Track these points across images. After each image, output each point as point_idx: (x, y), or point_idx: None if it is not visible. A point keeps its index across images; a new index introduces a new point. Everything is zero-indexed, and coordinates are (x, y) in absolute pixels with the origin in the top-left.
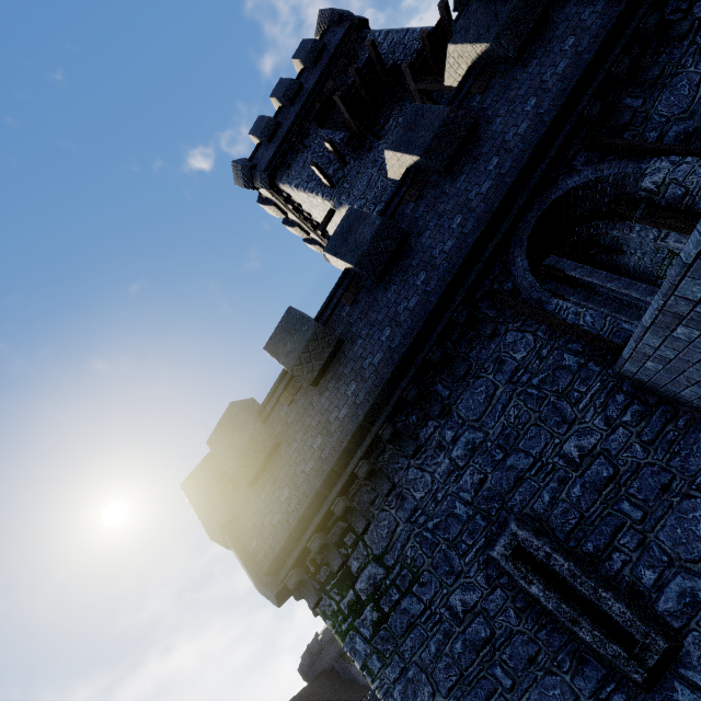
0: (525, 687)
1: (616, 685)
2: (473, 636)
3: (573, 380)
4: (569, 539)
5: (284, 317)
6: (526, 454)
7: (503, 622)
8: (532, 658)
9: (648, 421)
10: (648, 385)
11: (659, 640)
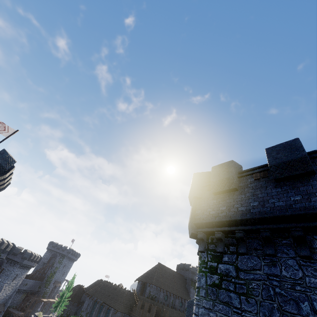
0: None
1: None
2: None
3: None
4: None
5: (289, 141)
6: None
7: None
8: None
9: None
10: None
11: None
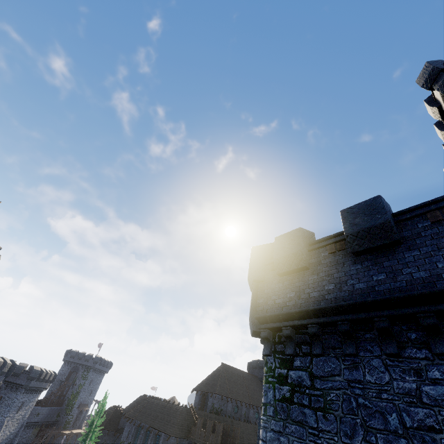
0: None
1: None
2: None
3: None
4: None
5: (369, 199)
6: None
7: None
8: None
9: None
10: None
11: None
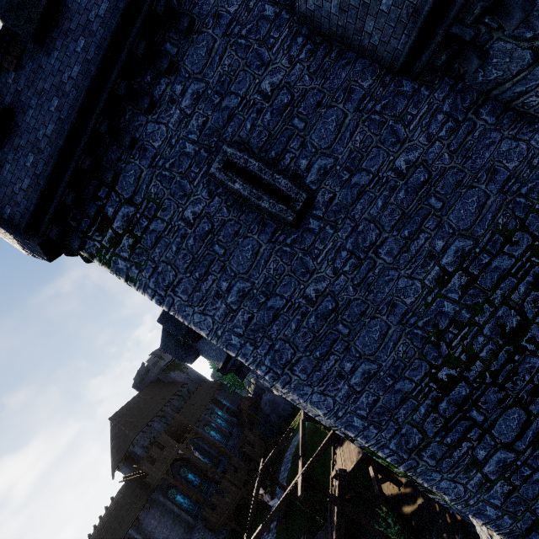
0: (232, 250)
1: (281, 231)
2: (201, 232)
3: (270, 28)
4: (261, 152)
5: None
6: (236, 95)
7: (219, 217)
8: (237, 233)
9: (315, 56)
10: (316, 17)
11: (304, 194)
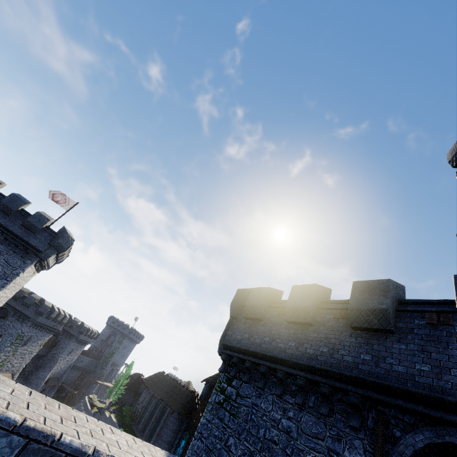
0: None
1: None
2: (222, 453)
3: None
4: None
5: (309, 285)
6: None
7: None
8: None
9: None
10: None
11: None
